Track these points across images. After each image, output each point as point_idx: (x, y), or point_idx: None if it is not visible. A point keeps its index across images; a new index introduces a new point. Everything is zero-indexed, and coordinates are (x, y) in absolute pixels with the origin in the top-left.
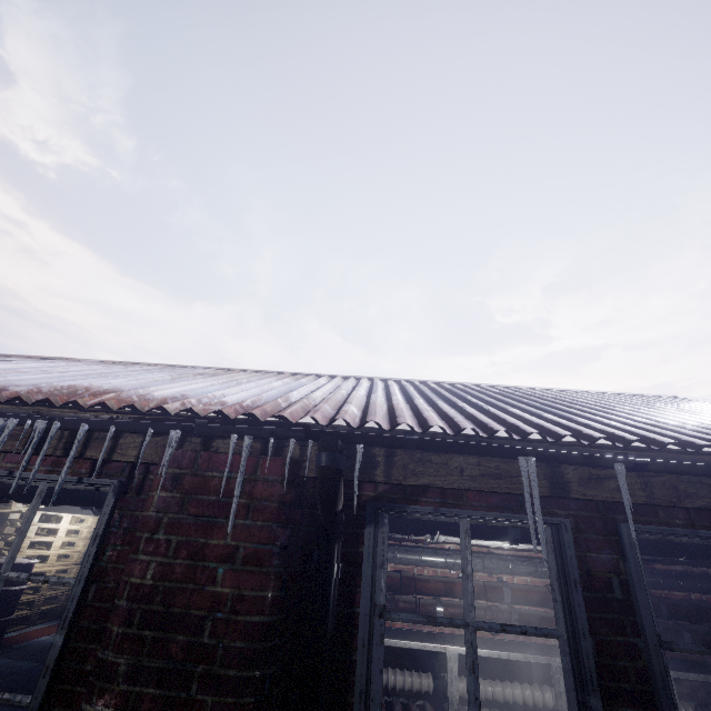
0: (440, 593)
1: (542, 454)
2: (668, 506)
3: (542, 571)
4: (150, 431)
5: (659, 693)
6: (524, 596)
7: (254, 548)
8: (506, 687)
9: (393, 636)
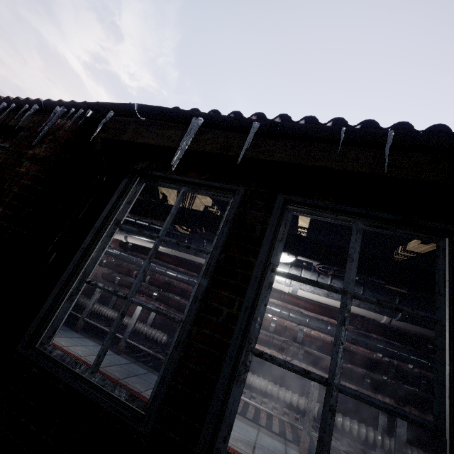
0: None
1: (207, 117)
2: (296, 165)
3: (330, 329)
4: (26, 105)
5: (248, 287)
6: (312, 340)
7: (44, 156)
8: (281, 390)
9: None
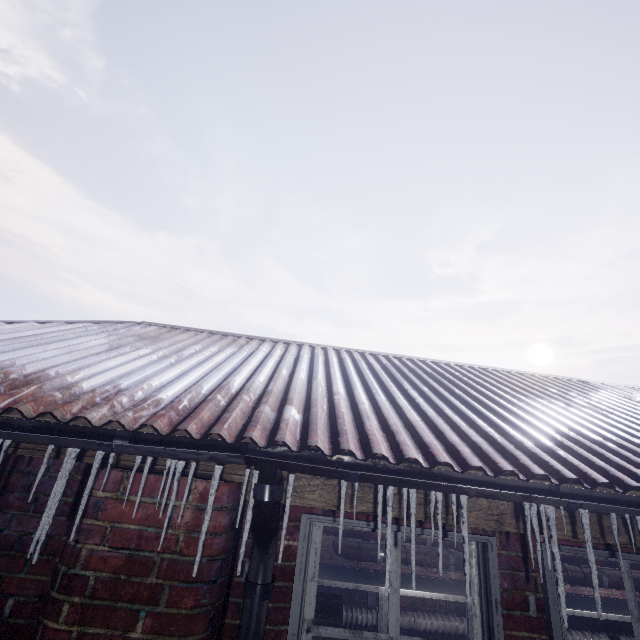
0: (604, 565)
1: None
2: None
3: None
4: None
5: None
6: None
7: None
8: None
9: (583, 605)
